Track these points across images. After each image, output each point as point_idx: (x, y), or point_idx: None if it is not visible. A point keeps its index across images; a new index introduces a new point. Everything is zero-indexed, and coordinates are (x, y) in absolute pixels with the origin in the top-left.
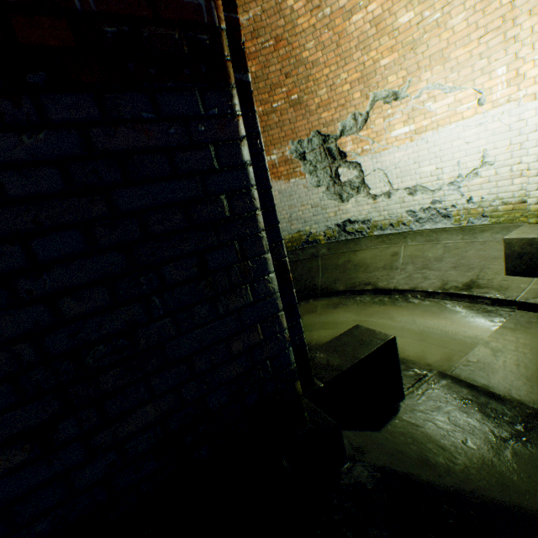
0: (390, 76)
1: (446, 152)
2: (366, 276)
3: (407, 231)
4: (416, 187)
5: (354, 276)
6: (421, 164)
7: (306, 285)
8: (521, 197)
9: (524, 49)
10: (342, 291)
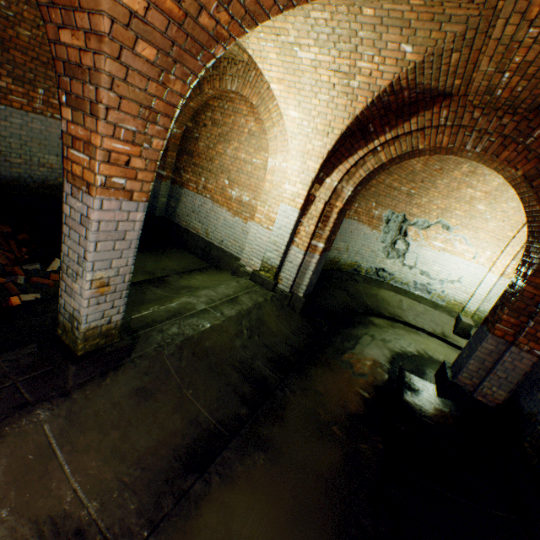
0: (453, 219)
1: (448, 267)
2: (392, 309)
3: (407, 290)
4: (425, 272)
5: (386, 307)
6: (435, 264)
7: (364, 303)
8: (462, 301)
9: (502, 255)
10: (389, 317)
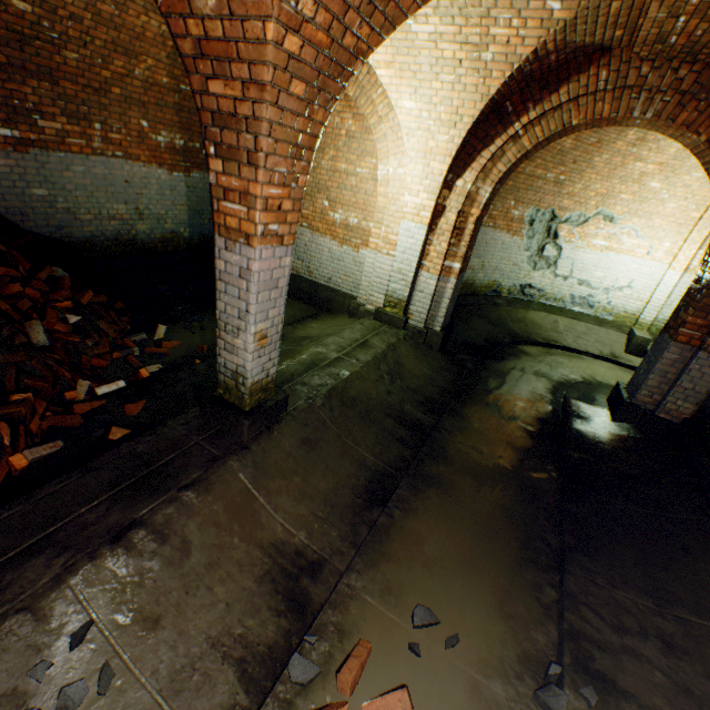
0: (618, 206)
1: (614, 270)
2: (546, 334)
3: (562, 307)
4: (585, 281)
5: (537, 332)
6: (596, 269)
7: (510, 331)
8: (634, 312)
9: (685, 245)
10: (543, 343)
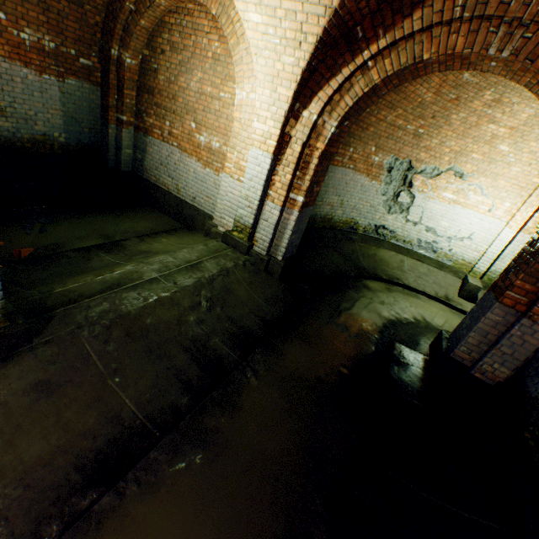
0: (469, 164)
1: (458, 222)
2: (391, 271)
3: (410, 249)
4: (432, 229)
5: (384, 268)
6: (443, 219)
7: (359, 265)
8: (471, 261)
9: (524, 207)
10: (386, 279)
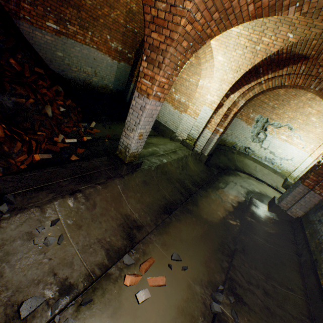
0: (295, 124)
1: (286, 151)
2: (250, 170)
3: (260, 161)
4: (272, 152)
5: (246, 168)
6: (279, 148)
7: (235, 164)
8: (290, 171)
9: (319, 148)
10: (248, 173)
